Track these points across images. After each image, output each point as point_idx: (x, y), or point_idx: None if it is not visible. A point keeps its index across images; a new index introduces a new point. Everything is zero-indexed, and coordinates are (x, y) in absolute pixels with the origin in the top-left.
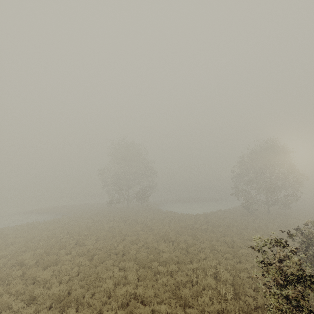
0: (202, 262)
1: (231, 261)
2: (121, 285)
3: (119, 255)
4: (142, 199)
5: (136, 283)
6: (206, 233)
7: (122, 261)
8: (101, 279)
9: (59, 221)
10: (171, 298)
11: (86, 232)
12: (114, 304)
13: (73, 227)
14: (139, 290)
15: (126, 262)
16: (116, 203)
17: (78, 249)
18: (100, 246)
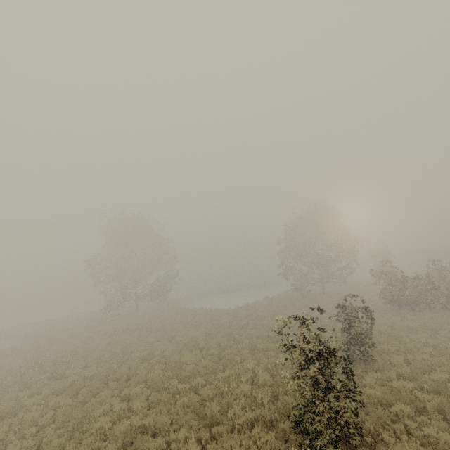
0: (237, 366)
1: (274, 358)
2: (124, 420)
3: (122, 381)
4: (158, 297)
5: (146, 412)
6: (247, 330)
7: (125, 388)
8: (92, 420)
9: (18, 349)
10: (195, 420)
11: (67, 358)
12: (111, 447)
13: (45, 354)
14: (148, 419)
15: (132, 388)
16: (117, 307)
17: (54, 385)
18: (91, 373)
